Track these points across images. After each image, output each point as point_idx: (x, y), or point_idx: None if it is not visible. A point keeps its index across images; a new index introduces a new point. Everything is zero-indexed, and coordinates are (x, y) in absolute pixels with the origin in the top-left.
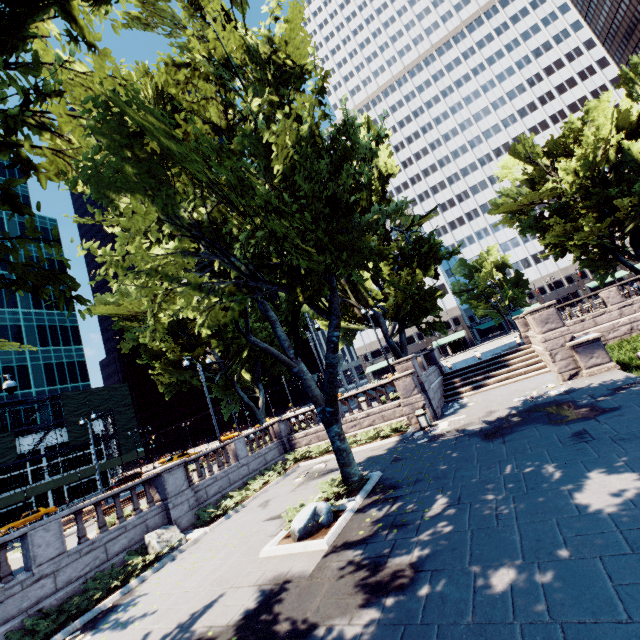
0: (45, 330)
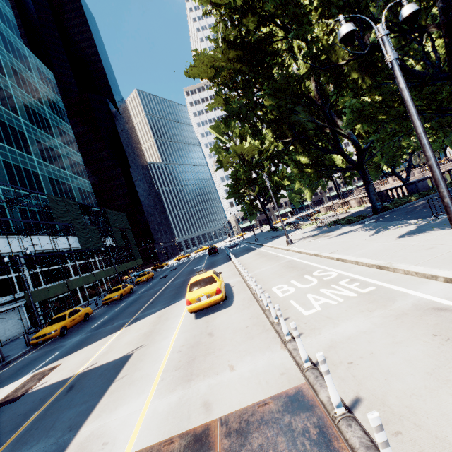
0: (71, 162)
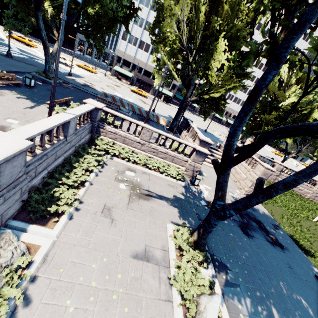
0: None
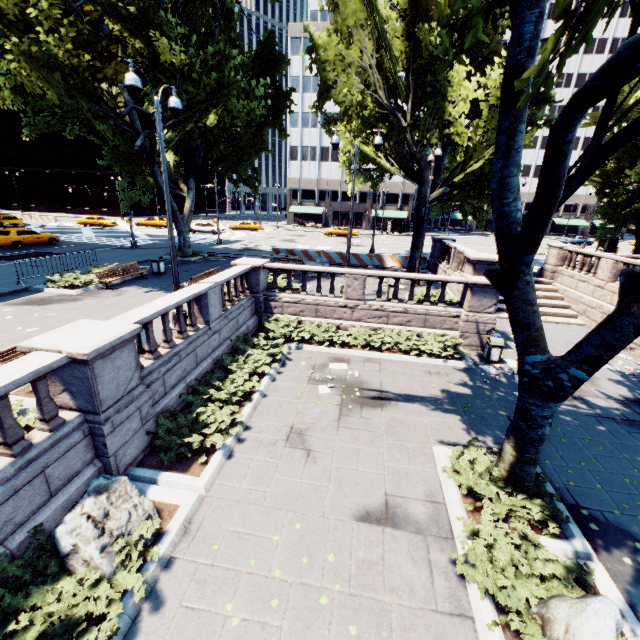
0: None
